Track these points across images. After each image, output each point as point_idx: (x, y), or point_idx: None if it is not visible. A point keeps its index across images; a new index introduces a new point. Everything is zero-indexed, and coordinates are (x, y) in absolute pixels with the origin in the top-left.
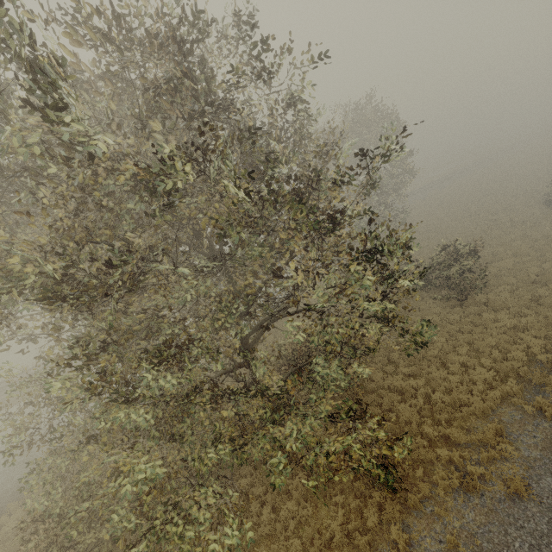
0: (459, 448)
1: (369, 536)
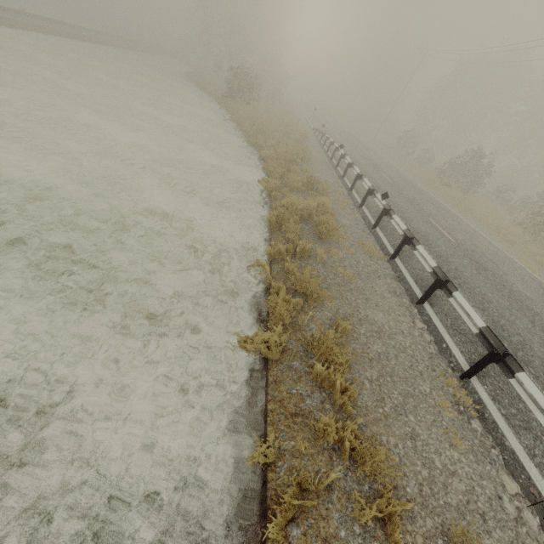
0: None
1: None
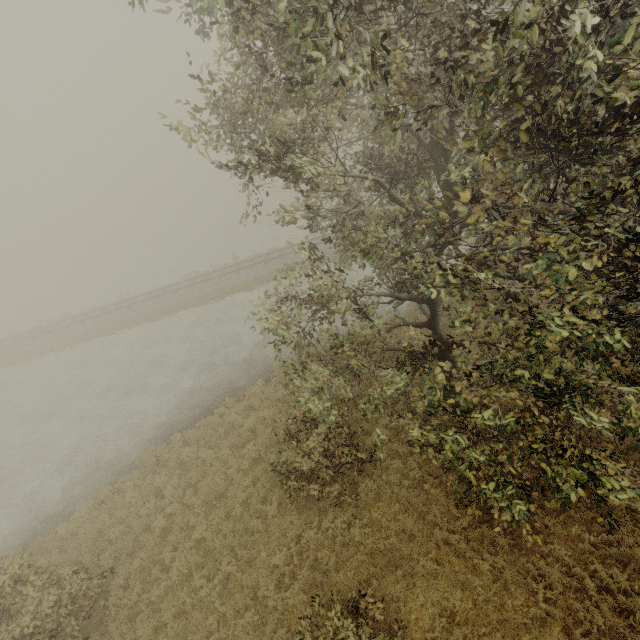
0: None
1: None
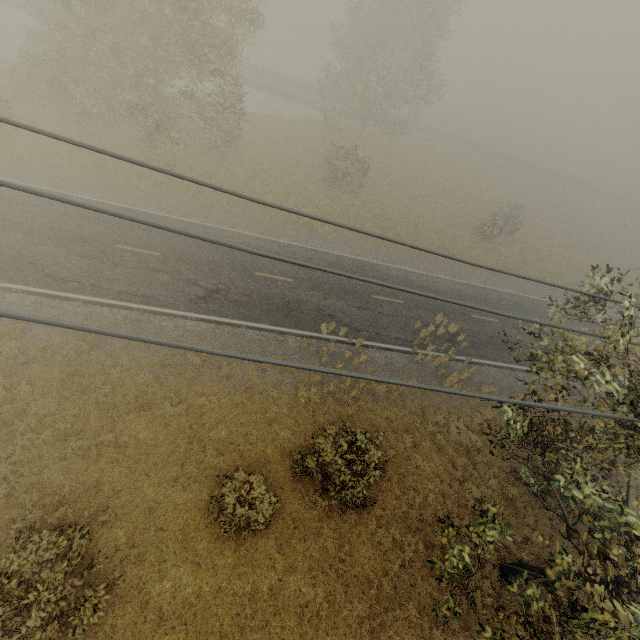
0: (217, 195)
1: (149, 174)
